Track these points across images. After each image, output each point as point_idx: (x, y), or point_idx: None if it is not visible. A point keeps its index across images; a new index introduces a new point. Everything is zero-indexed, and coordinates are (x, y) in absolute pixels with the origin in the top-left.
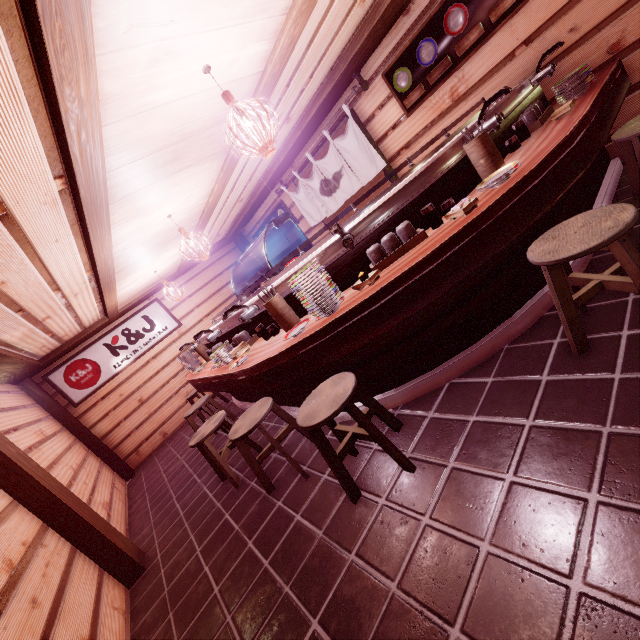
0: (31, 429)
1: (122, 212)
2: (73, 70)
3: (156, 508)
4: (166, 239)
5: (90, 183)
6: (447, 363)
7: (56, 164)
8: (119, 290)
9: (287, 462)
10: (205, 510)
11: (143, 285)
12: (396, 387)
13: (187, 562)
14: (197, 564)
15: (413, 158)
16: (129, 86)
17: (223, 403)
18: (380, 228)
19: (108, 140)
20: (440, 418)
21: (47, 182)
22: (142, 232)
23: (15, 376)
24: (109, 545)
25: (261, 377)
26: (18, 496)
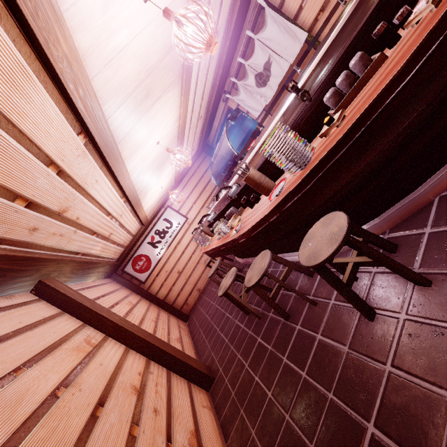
0: (124, 302)
1: (127, 149)
2: (51, 31)
3: (209, 338)
4: (161, 162)
5: (99, 130)
6: (432, 179)
7: (74, 123)
8: (144, 206)
9: (293, 295)
10: (242, 337)
11: (157, 199)
12: (379, 215)
13: (241, 374)
14: (249, 375)
15: (331, 17)
16: (96, 36)
17: (230, 262)
18: (331, 73)
19: (98, 92)
20: (442, 231)
21: (74, 139)
22: (144, 160)
23: (107, 273)
24: (188, 366)
25: (257, 236)
26: (128, 344)
